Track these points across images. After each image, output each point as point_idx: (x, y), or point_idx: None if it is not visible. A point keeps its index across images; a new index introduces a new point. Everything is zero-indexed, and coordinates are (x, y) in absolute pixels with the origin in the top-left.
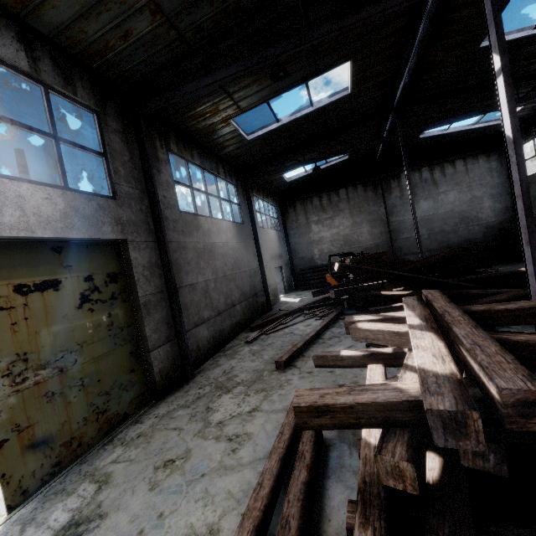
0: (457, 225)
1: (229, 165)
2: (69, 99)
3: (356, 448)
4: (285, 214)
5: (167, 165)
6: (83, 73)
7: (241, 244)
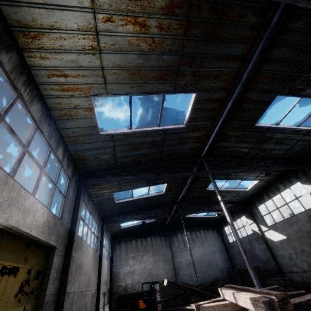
0: (207, 267)
1: (99, 213)
2: (65, 171)
3: None
4: (113, 250)
5: (81, 207)
6: (72, 163)
7: (93, 266)
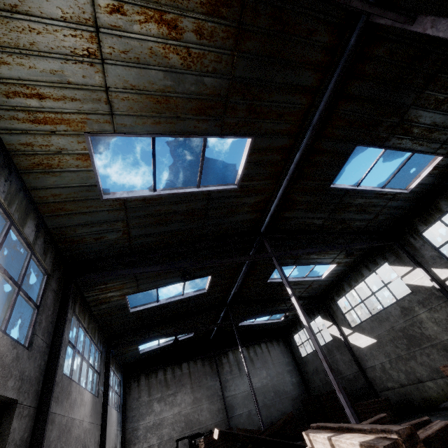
0: (274, 398)
1: (102, 331)
2: (39, 262)
3: None
4: (127, 390)
5: (69, 323)
6: (53, 249)
7: (92, 424)
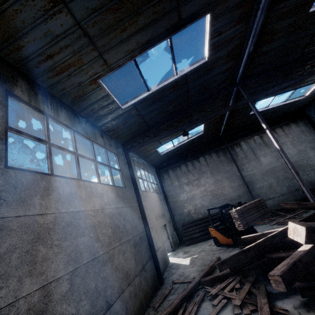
0: None
1: (110, 137)
2: None
3: None
4: (162, 181)
5: None
6: None
7: (122, 208)
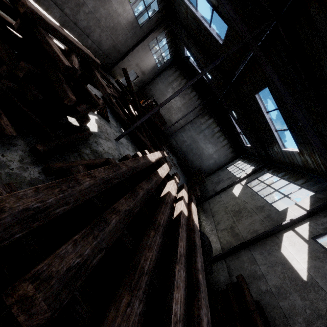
0: (197, 154)
1: None
2: None
3: None
4: (170, 67)
5: None
6: None
7: (127, 30)
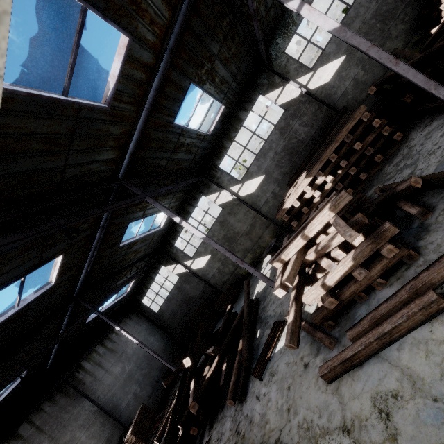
0: (149, 363)
1: None
2: None
3: (354, 316)
4: None
5: None
6: None
7: None
